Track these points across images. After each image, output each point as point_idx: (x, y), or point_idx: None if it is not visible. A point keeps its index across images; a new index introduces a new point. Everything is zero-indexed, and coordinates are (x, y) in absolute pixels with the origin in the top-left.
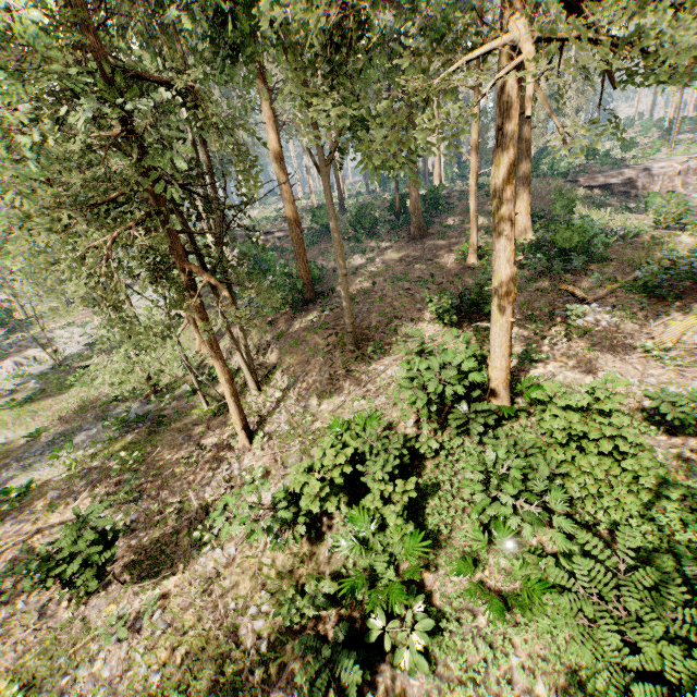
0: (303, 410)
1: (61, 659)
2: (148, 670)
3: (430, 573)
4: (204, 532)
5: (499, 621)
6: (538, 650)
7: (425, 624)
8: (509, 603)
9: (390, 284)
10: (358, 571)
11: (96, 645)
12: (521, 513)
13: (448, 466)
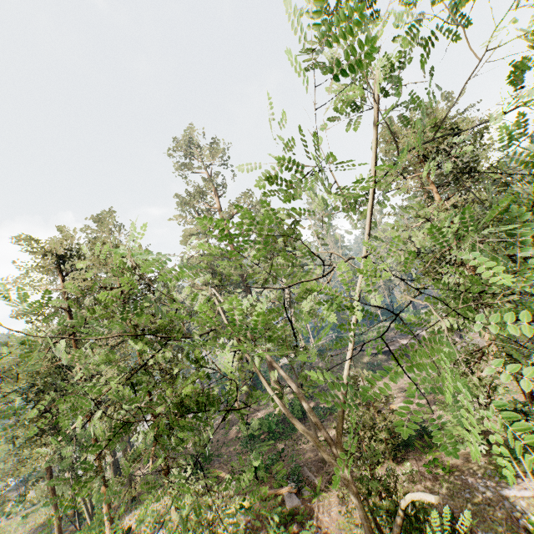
0: None
1: None
2: None
3: None
4: None
5: None
6: None
7: None
8: None
9: None
10: None
11: None
12: None
13: None
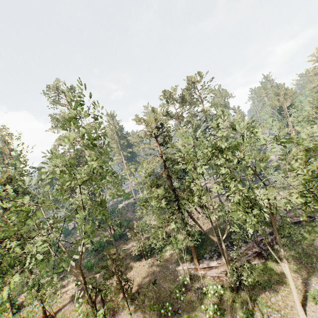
0: None
1: None
2: None
3: None
4: None
5: None
6: None
7: None
8: None
9: None
10: None
11: None
12: None
13: None
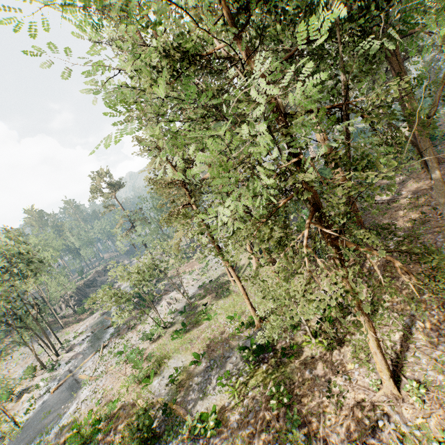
0: None
1: None
2: None
3: None
4: None
5: None
6: None
7: None
8: None
9: None
10: None
11: None
12: None
13: None
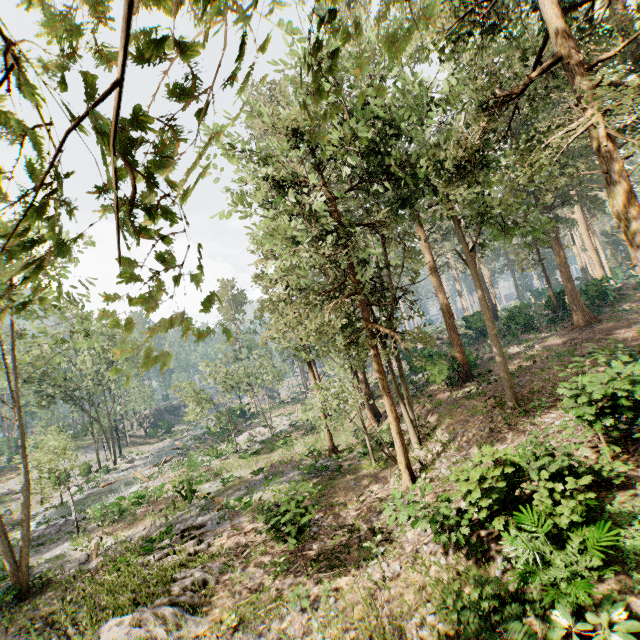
0: (463, 458)
1: (261, 610)
2: (322, 639)
3: (634, 591)
4: (371, 545)
5: None
6: None
7: (627, 624)
8: None
9: (553, 361)
10: (531, 568)
11: (285, 608)
12: None
13: None
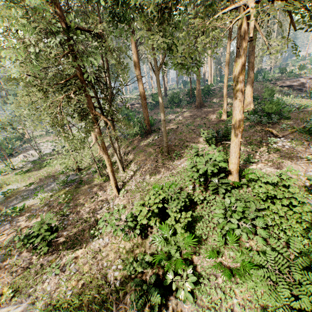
0: (142, 180)
1: (30, 281)
2: (66, 289)
3: (196, 256)
4: (95, 231)
5: (228, 281)
6: (247, 297)
7: (192, 279)
8: (233, 272)
9: (185, 127)
10: (162, 252)
11: (45, 276)
12: (241, 229)
13: (207, 208)
